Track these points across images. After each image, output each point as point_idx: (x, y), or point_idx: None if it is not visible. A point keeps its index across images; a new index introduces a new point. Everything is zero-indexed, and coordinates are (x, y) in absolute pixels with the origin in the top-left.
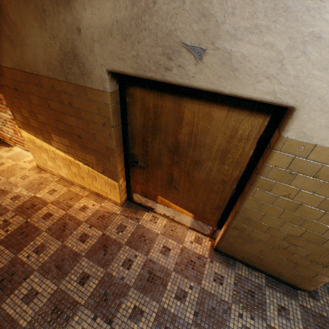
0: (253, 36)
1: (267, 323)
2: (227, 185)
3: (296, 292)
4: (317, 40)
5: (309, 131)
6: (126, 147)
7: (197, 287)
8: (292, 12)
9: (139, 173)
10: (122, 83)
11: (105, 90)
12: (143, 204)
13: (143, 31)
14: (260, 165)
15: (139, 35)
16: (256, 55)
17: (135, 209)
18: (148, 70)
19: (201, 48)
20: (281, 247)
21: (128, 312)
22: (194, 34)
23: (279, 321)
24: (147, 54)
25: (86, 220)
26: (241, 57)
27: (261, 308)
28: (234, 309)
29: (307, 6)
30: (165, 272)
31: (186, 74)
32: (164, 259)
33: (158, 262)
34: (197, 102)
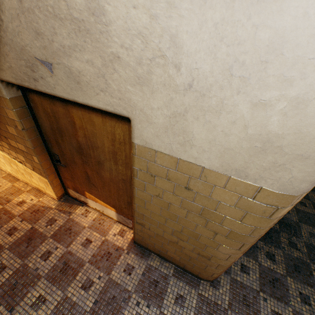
0: (76, 53)
1: (161, 310)
2: (127, 183)
3: (199, 282)
4: (118, 60)
5: (148, 139)
6: (47, 147)
7: (106, 277)
8: (92, 34)
9: (65, 171)
10: (22, 89)
11: (4, 96)
12: (78, 199)
13: (5, 45)
14: (132, 168)
15: (5, 48)
16: (86, 70)
17: (71, 204)
18: (24, 80)
19: (49, 62)
20: (174, 241)
21: (32, 300)
22: (39, 50)
23: (174, 308)
24: (17, 66)
25: (20, 214)
26: (77, 72)
27: (161, 296)
28: (134, 298)
29: (99, 29)
30: (79, 263)
31: (49, 85)
32: (82, 251)
33: (76, 254)
34: (79, 109)
